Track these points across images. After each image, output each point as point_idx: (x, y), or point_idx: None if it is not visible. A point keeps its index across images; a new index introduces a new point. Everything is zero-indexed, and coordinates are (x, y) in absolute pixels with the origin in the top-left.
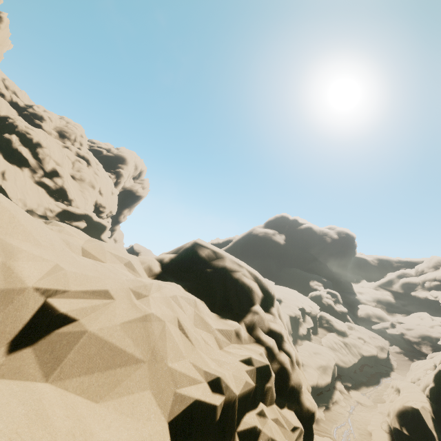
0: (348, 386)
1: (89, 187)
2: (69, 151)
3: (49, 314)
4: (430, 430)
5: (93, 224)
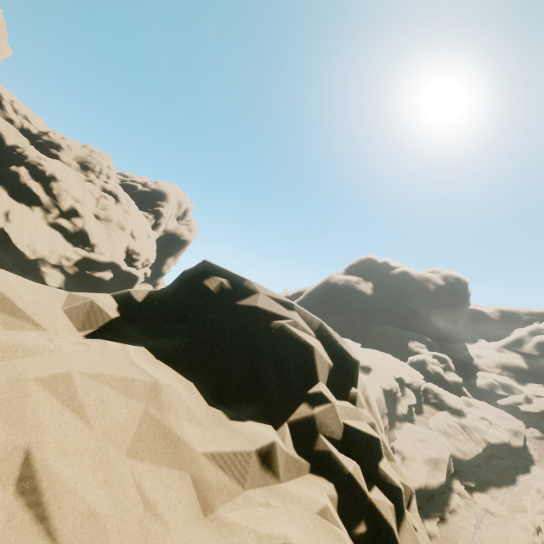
0: (470, 486)
1: (118, 229)
2: (92, 186)
3: None
4: None
5: (121, 274)
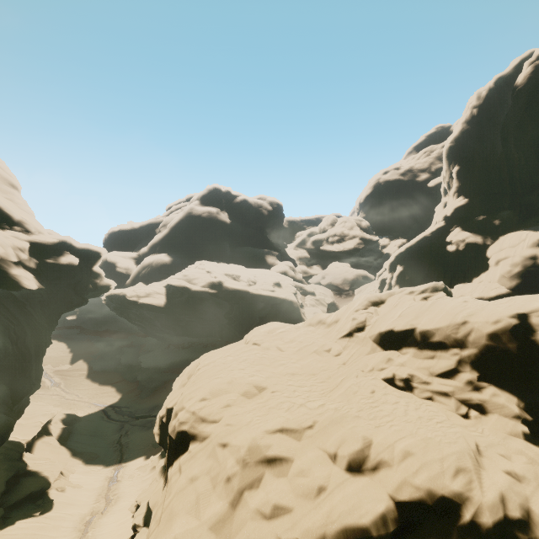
0: None
1: (10, 189)
2: None
3: None
4: None
5: (79, 254)
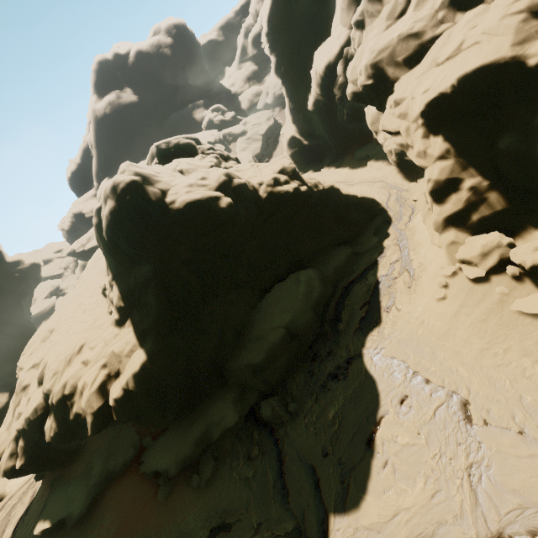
0: (267, 161)
1: None
2: None
3: (179, 170)
4: (299, 138)
5: None
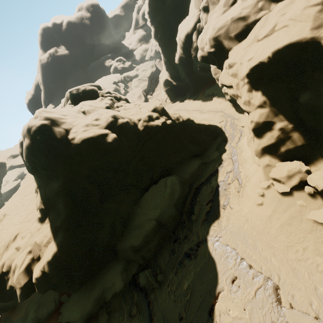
0: (151, 94)
1: None
2: None
3: (82, 111)
4: (170, 80)
5: None
